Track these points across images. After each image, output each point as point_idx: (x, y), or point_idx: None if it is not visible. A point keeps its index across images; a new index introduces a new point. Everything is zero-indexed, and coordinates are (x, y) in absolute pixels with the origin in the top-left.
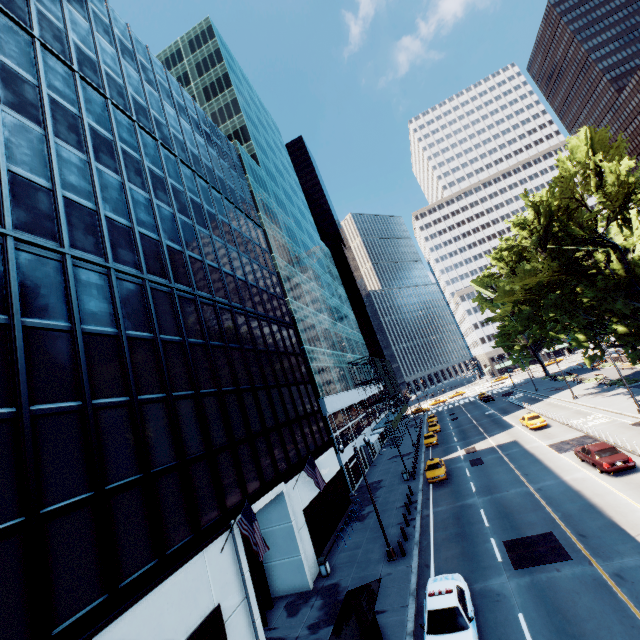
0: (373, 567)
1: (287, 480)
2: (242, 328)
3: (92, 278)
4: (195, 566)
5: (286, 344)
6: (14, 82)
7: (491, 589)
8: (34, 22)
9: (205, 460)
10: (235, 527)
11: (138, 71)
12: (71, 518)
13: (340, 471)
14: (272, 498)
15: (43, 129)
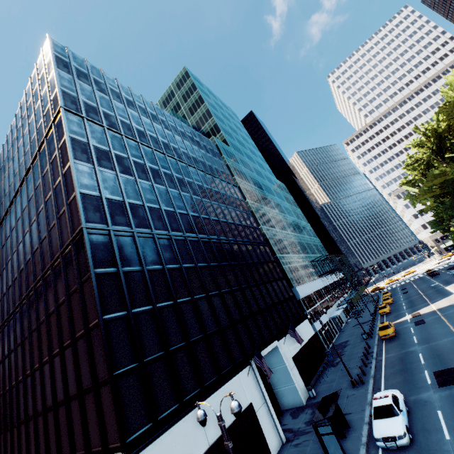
0: (343, 391)
1: (278, 339)
2: (237, 252)
3: (165, 242)
4: (236, 381)
5: (264, 256)
6: (121, 161)
7: (421, 399)
8: (120, 127)
9: (230, 328)
10: (252, 363)
11: (161, 125)
12: (180, 353)
13: (315, 335)
14: (271, 349)
15: (134, 177)
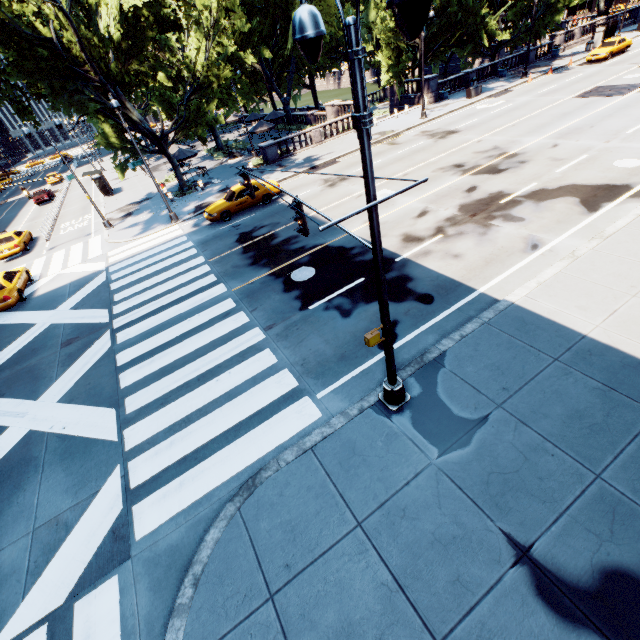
0: None
1: None
2: None
3: None
4: None
5: None
6: None
7: None
8: None
9: None
10: None
11: None
12: None
13: None
14: None
15: None
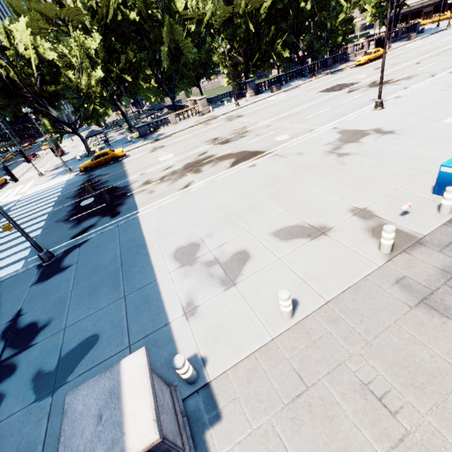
0: None
1: None
2: None
3: None
4: None
5: None
6: None
7: None
8: None
9: None
10: None
11: None
12: None
13: None
14: None
15: None
